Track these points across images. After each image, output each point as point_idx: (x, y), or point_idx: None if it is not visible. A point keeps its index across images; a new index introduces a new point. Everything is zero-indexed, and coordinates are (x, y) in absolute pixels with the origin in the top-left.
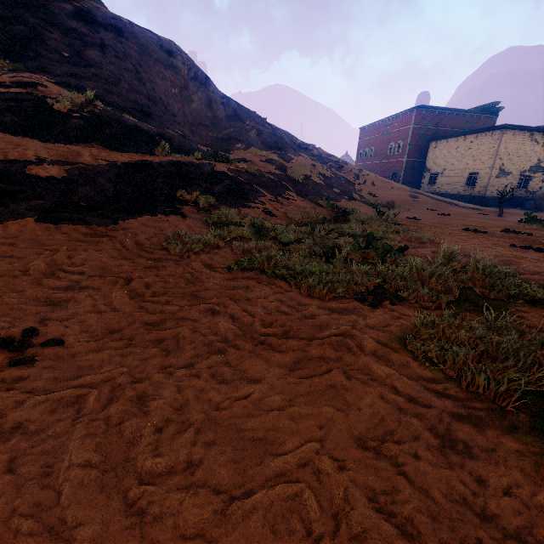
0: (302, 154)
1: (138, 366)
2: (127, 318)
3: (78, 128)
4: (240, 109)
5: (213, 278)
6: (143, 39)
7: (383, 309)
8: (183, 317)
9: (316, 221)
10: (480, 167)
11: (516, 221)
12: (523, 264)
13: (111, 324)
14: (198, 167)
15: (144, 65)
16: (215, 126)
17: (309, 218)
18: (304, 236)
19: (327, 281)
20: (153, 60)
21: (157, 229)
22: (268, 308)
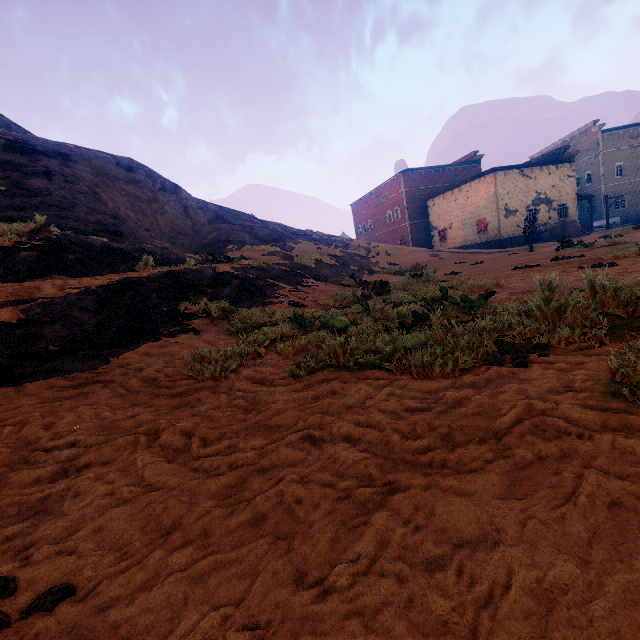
0: (301, 241)
1: (248, 592)
2: (179, 496)
3: (30, 262)
4: (221, 210)
5: (278, 394)
6: (95, 160)
7: (540, 365)
8: (271, 464)
9: (355, 300)
10: (485, 212)
11: (552, 251)
12: (617, 279)
13: (155, 517)
14: (196, 272)
15: (102, 185)
16: (197, 232)
17: (344, 299)
18: (356, 316)
19: (437, 353)
20: (111, 179)
21: (167, 356)
22: (389, 411)
